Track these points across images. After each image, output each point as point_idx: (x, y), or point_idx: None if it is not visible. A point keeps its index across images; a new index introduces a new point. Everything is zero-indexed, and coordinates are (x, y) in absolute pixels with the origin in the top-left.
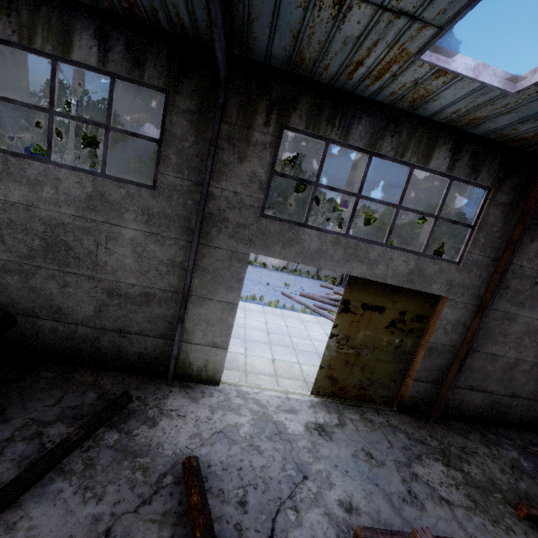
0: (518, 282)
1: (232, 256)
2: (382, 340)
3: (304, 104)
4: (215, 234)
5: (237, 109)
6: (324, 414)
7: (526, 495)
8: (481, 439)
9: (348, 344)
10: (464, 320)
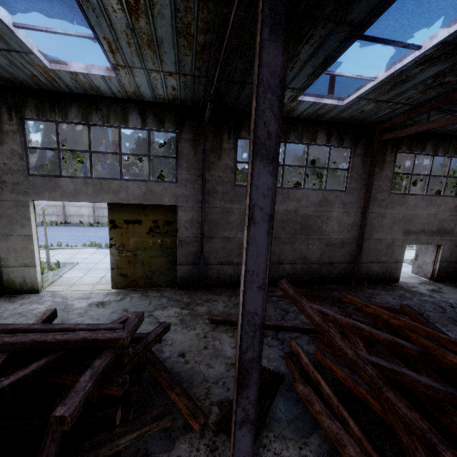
0: (222, 187)
1: (17, 204)
2: (149, 243)
3: (31, 103)
4: (0, 192)
5: None
6: (112, 297)
7: (229, 314)
8: (230, 294)
9: (125, 249)
10: (196, 218)
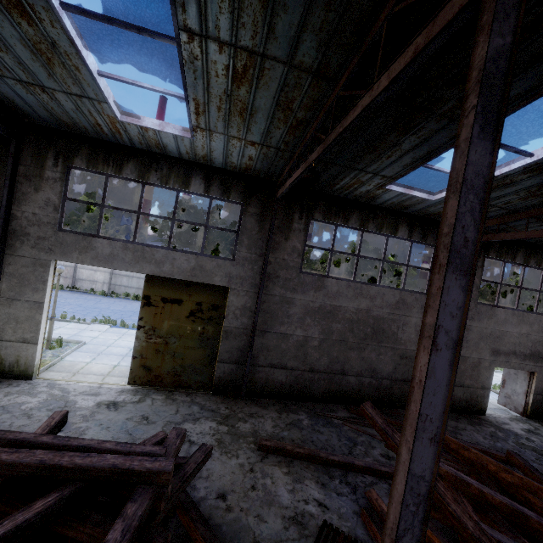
0: (285, 272)
1: (36, 263)
2: (186, 329)
3: (84, 152)
4: (19, 245)
5: (31, 156)
6: (127, 396)
7: (280, 438)
8: (279, 408)
9: (156, 334)
10: (249, 306)
